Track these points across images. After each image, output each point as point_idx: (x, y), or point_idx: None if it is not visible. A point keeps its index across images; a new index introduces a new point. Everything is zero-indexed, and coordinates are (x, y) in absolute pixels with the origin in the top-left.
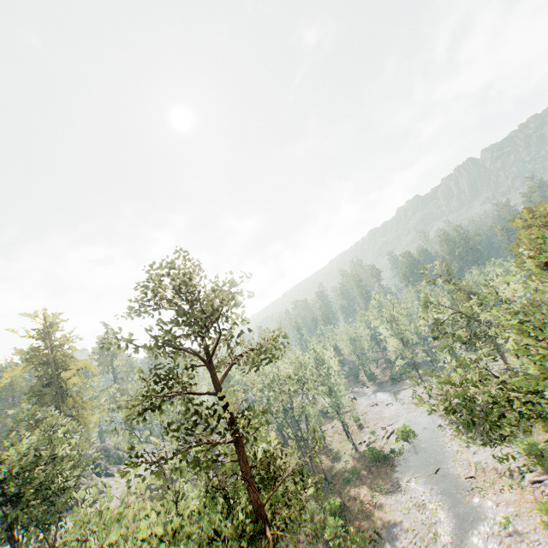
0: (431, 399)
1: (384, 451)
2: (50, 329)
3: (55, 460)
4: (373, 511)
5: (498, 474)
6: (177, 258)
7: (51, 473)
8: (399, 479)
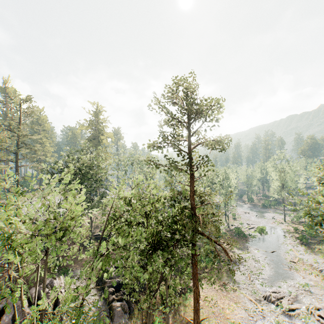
0: (285, 222)
1: (244, 233)
2: (99, 113)
3: (98, 167)
4: (229, 252)
5: (312, 267)
6: (190, 77)
7: (98, 170)
8: (248, 247)
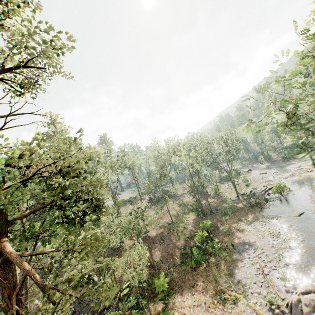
0: (314, 168)
1: (259, 199)
2: (54, 122)
3: None
4: (235, 233)
5: None
6: None
7: None
8: (264, 217)
